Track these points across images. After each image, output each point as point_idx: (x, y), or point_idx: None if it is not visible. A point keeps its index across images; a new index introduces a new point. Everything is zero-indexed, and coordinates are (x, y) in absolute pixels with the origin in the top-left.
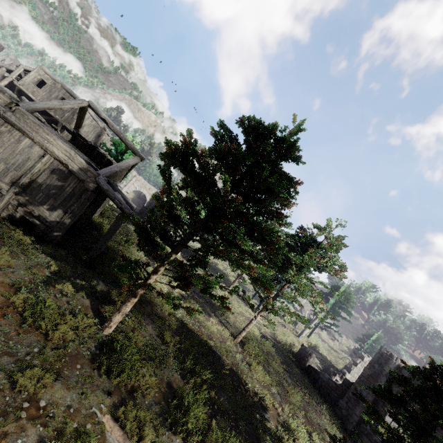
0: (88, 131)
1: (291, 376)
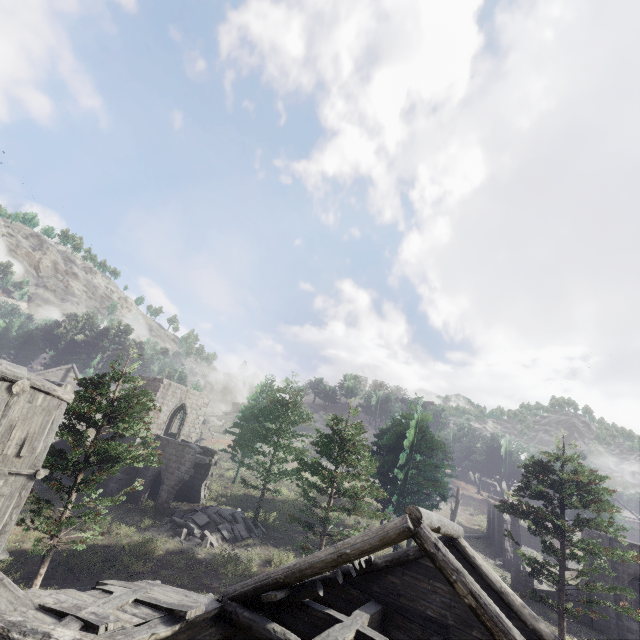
0: (29, 437)
1: (574, 635)
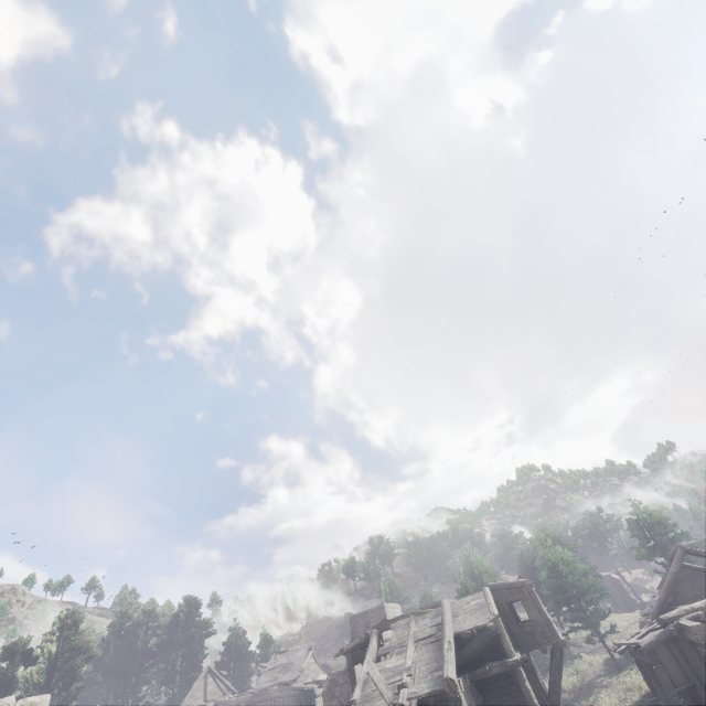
0: None
1: None
